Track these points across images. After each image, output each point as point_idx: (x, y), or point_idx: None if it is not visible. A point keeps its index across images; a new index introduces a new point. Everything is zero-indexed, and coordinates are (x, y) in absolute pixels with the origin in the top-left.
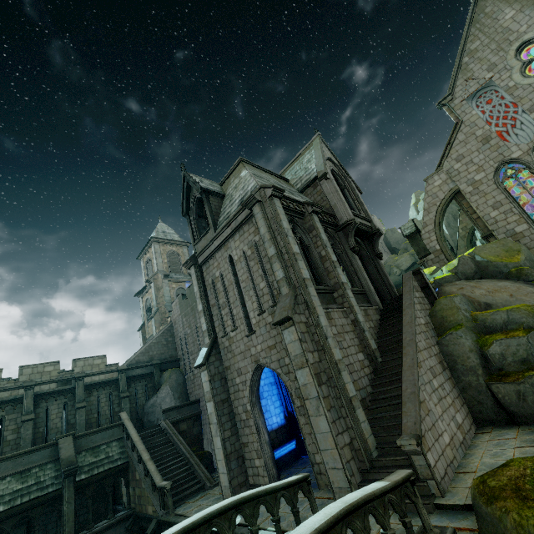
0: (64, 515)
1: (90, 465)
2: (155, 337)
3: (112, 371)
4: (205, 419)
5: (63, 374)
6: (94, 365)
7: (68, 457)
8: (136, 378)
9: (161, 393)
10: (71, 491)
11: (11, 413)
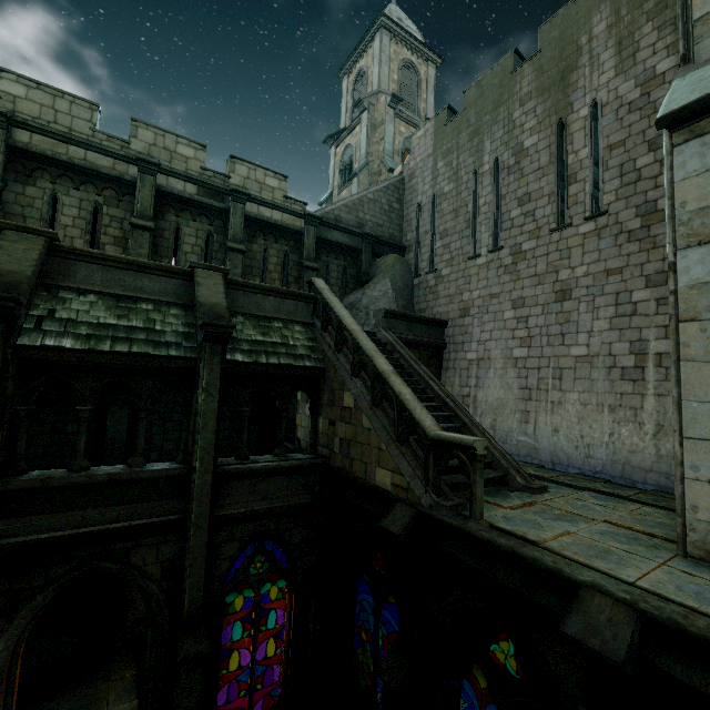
0: (197, 413)
1: (252, 344)
2: (372, 189)
3: (294, 213)
4: (454, 359)
5: (210, 175)
6: (265, 185)
7: (213, 305)
8: (330, 247)
9: (372, 289)
10: (214, 372)
11: (113, 205)
